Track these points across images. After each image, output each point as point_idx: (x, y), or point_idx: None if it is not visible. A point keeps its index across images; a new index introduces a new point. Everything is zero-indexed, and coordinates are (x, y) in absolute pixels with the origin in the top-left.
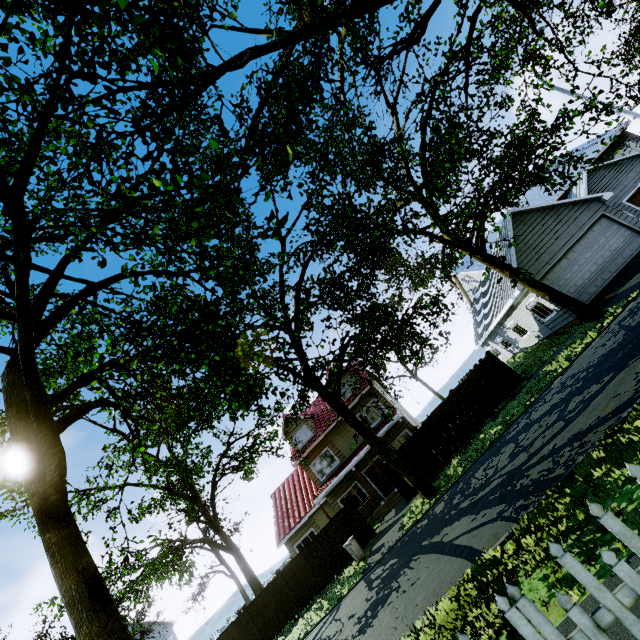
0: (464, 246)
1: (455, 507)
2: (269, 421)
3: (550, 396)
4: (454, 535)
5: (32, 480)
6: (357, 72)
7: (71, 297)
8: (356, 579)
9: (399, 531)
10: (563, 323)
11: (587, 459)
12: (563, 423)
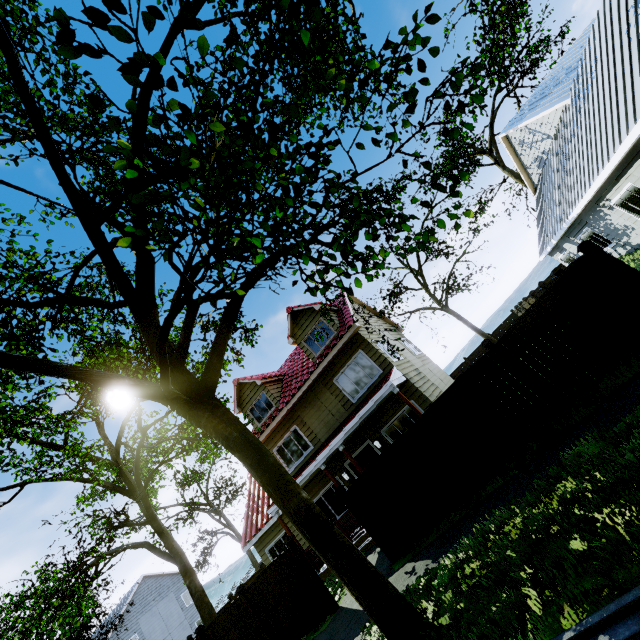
0: None
1: None
2: None
3: None
4: None
5: None
6: None
7: None
8: None
9: None
10: None
11: None
12: None
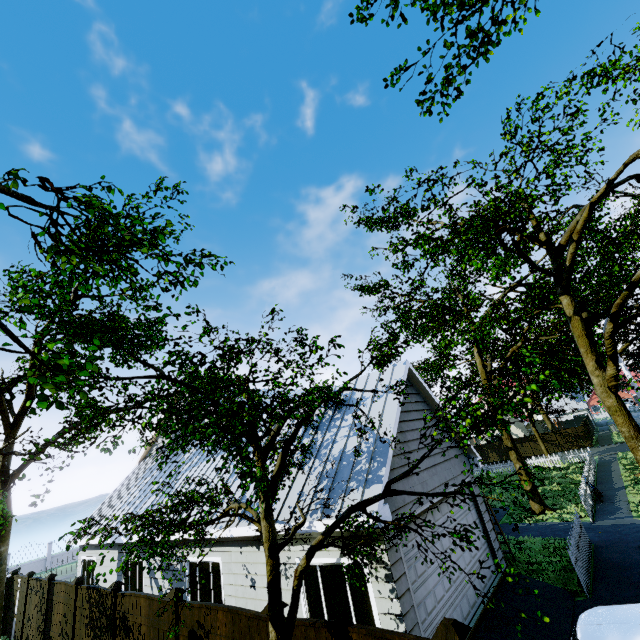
0: None
1: None
2: None
3: None
4: None
5: None
6: None
7: None
8: None
9: None
10: None
11: None
12: None
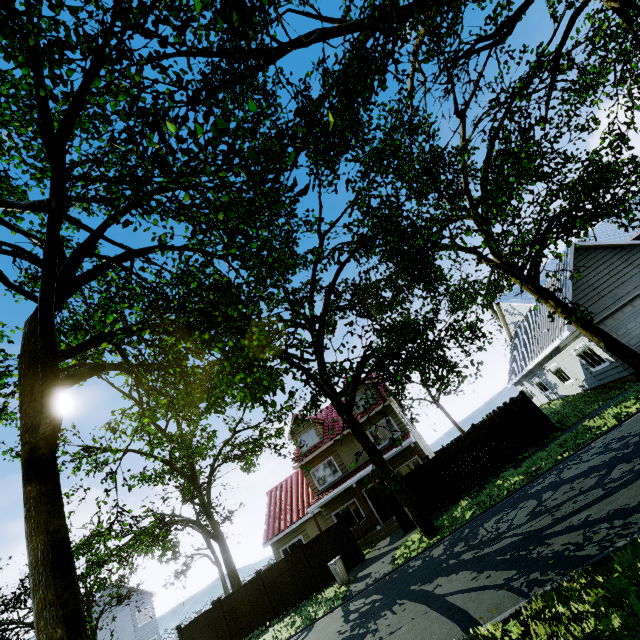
0: (515, 273)
1: (455, 556)
2: (277, 418)
3: (588, 456)
4: (449, 589)
5: (28, 429)
6: (428, 60)
7: (107, 259)
8: (334, 604)
9: (389, 564)
10: (615, 376)
11: (631, 546)
12: (602, 492)
